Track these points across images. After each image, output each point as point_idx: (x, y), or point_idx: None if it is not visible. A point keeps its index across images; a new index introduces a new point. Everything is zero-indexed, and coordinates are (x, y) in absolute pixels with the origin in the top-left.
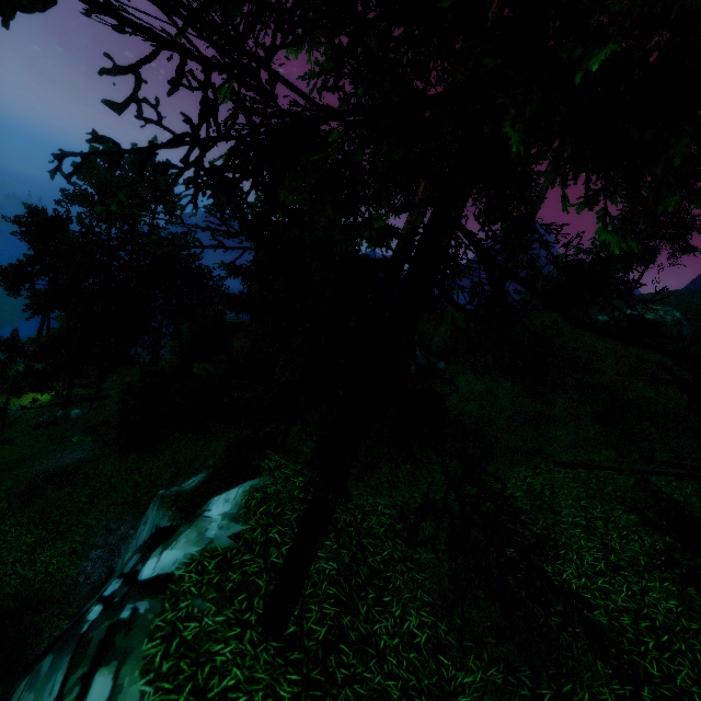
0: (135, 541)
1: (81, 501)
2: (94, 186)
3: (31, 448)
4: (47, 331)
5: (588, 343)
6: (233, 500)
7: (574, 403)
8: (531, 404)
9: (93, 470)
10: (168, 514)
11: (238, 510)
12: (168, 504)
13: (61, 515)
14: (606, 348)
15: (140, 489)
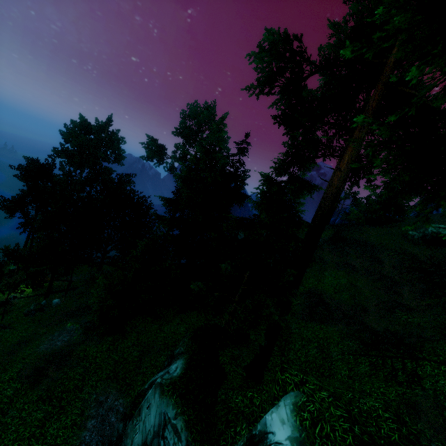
0: (141, 424)
1: (76, 378)
2: (74, 146)
3: (26, 331)
4: (31, 240)
5: (409, 250)
6: (288, 421)
7: (416, 294)
8: (386, 295)
9: (82, 352)
10: (171, 402)
11: (299, 434)
12: (168, 392)
13: (62, 391)
14: (423, 254)
15: (117, 365)
